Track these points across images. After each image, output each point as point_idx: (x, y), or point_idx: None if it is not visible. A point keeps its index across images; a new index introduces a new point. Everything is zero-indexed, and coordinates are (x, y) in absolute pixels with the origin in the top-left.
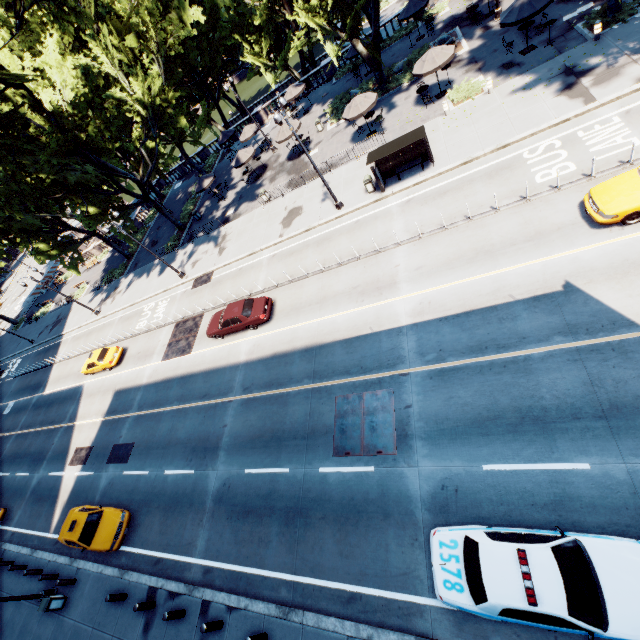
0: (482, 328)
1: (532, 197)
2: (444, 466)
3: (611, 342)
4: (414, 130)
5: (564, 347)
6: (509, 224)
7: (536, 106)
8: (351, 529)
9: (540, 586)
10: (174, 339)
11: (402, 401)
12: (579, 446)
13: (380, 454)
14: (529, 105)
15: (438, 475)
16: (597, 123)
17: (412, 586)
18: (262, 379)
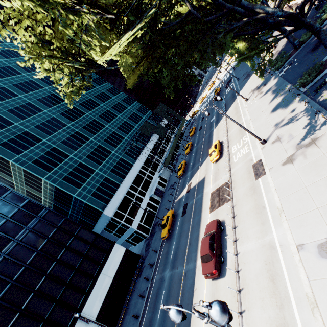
0: None
1: None
2: None
3: None
4: None
5: None
6: None
7: None
8: None
9: None
10: (219, 190)
11: None
12: None
13: None
14: None
15: None
16: None
17: None
18: (186, 286)
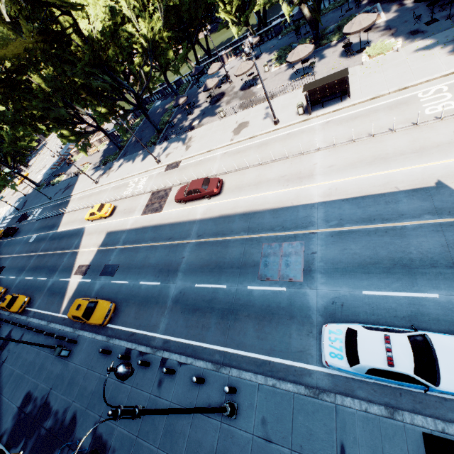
0: (372, 207)
1: (421, 123)
2: (335, 290)
3: None
4: (340, 70)
5: (431, 222)
6: (401, 141)
7: (432, 61)
8: (266, 323)
9: (397, 356)
10: (150, 202)
11: (310, 249)
12: (433, 283)
13: (291, 280)
14: (427, 60)
15: (330, 295)
16: None
17: (305, 359)
18: (211, 230)
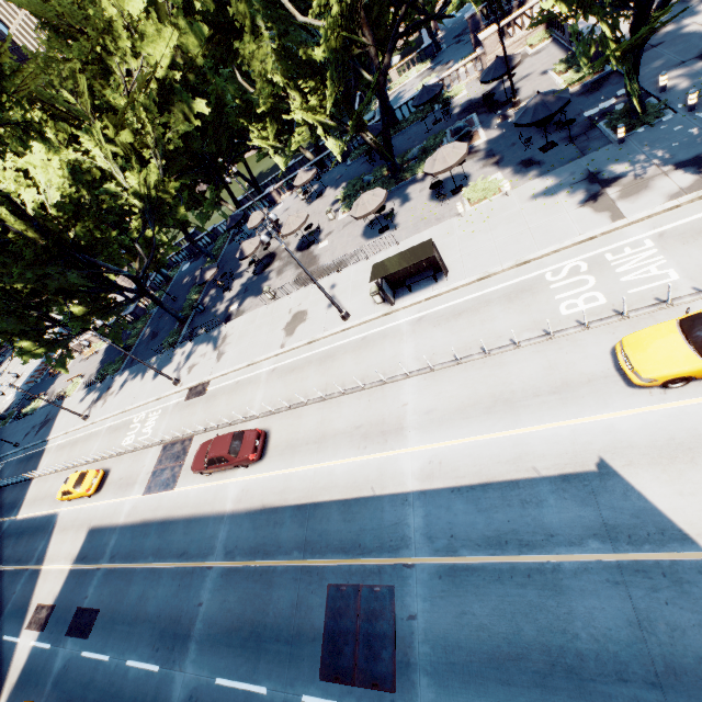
0: (501, 511)
1: (557, 334)
2: None
3: (661, 562)
4: (422, 243)
5: (602, 559)
6: (531, 366)
7: (558, 216)
8: None
9: None
10: (159, 466)
11: (405, 607)
12: None
13: (376, 688)
14: (550, 214)
15: None
16: (627, 245)
17: None
18: (247, 541)
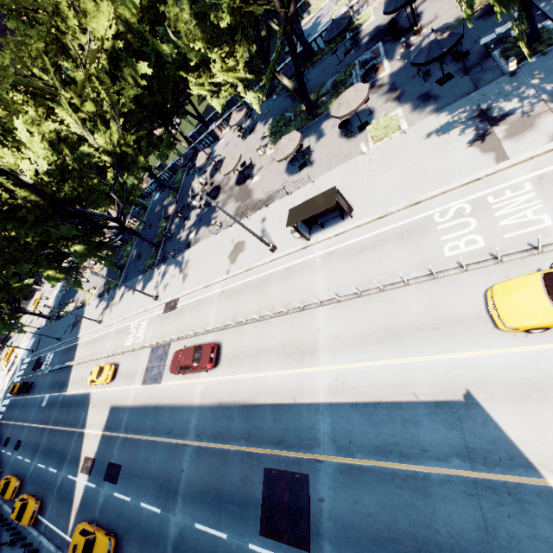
0: (387, 426)
1: (439, 274)
2: None
3: (507, 483)
4: (327, 191)
5: (461, 474)
6: (417, 303)
7: (448, 156)
8: None
9: None
10: (150, 364)
11: (316, 491)
12: None
13: (296, 547)
14: (442, 154)
15: None
16: (508, 187)
17: None
18: (210, 428)
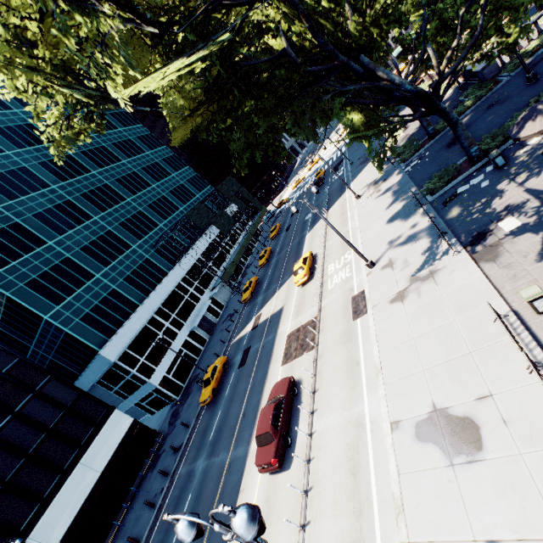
0: None
1: None
2: None
3: None
4: None
5: None
6: None
7: None
8: None
9: None
10: (301, 330)
11: None
12: None
13: None
14: None
15: None
16: None
17: None
18: (228, 485)
